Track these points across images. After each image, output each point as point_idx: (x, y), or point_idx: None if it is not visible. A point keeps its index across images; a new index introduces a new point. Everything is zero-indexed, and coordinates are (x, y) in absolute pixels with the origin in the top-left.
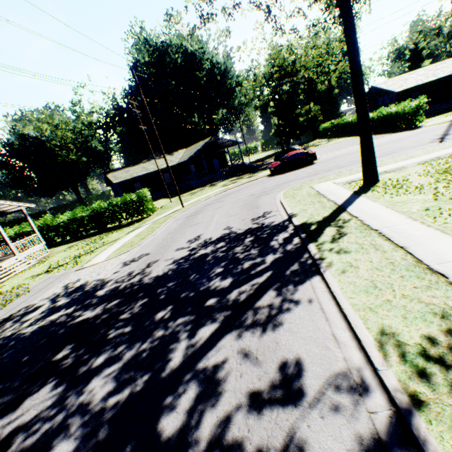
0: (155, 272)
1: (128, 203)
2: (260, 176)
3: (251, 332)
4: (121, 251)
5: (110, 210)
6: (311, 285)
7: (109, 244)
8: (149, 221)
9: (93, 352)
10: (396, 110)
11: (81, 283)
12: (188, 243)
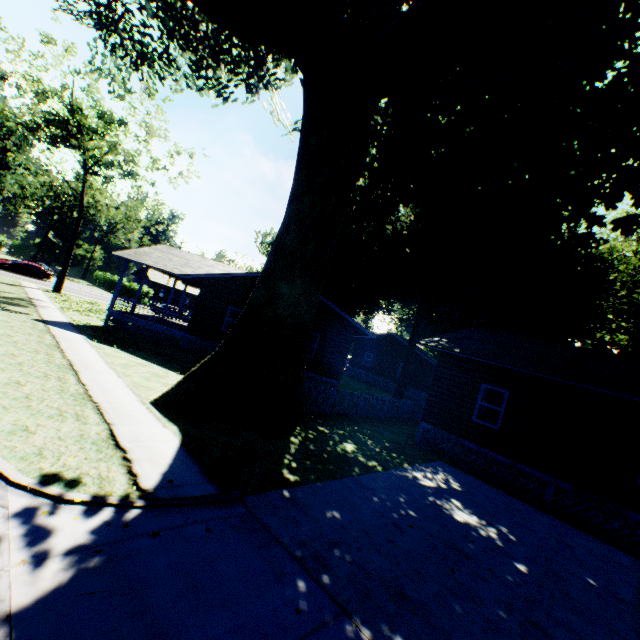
0: None
1: None
2: None
3: None
4: None
5: None
6: None
7: None
8: None
9: None
10: (137, 288)
11: None
12: None
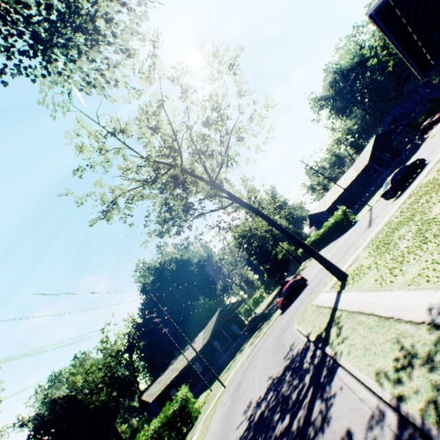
0: None
1: (173, 414)
2: (275, 317)
3: (316, 439)
4: None
5: (156, 434)
6: (337, 377)
7: None
8: (199, 423)
9: None
10: (333, 220)
11: None
12: (244, 414)
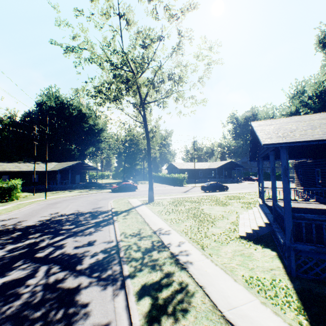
0: (26, 224)
1: None
2: (105, 191)
3: (80, 236)
4: None
5: None
6: (109, 226)
7: None
8: (13, 203)
9: None
10: (177, 176)
11: None
12: (50, 214)
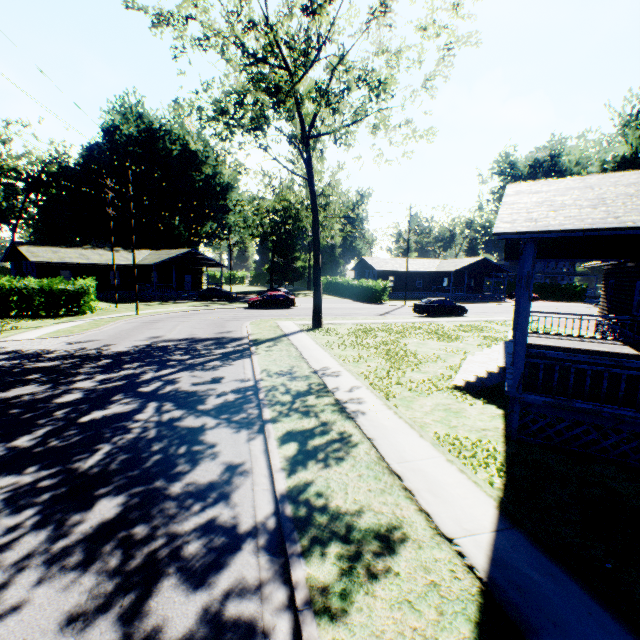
0: (115, 350)
1: (61, 291)
2: (237, 307)
3: (200, 371)
4: (58, 334)
5: (27, 292)
6: (243, 360)
7: (29, 328)
8: (88, 318)
9: (69, 376)
10: (371, 285)
11: (13, 349)
12: (149, 338)
